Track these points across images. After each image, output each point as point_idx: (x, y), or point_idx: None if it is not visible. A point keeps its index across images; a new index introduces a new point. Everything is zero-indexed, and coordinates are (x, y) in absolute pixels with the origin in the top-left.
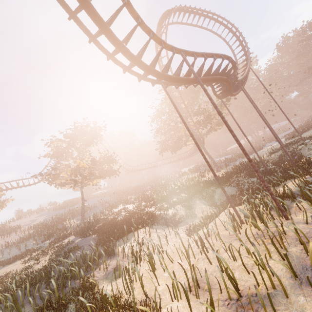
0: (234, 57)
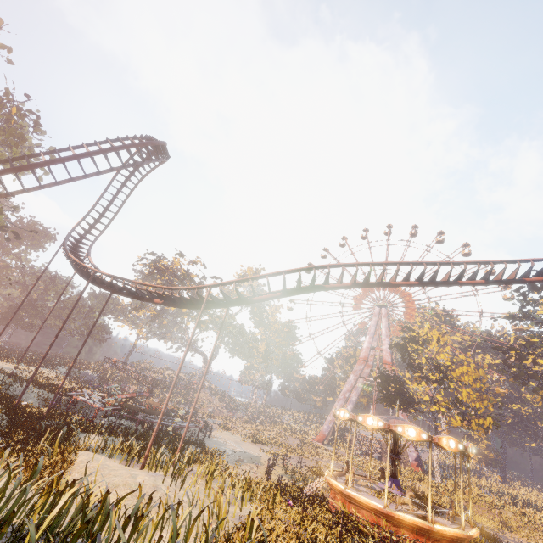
0: (83, 218)
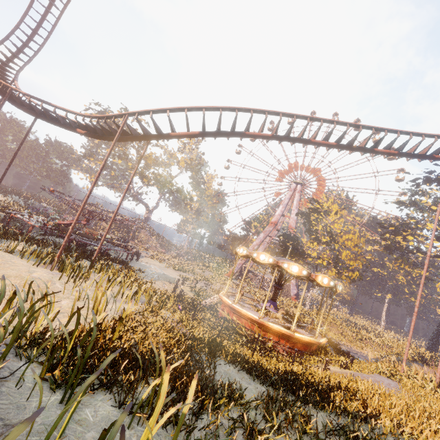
0: (6, 37)
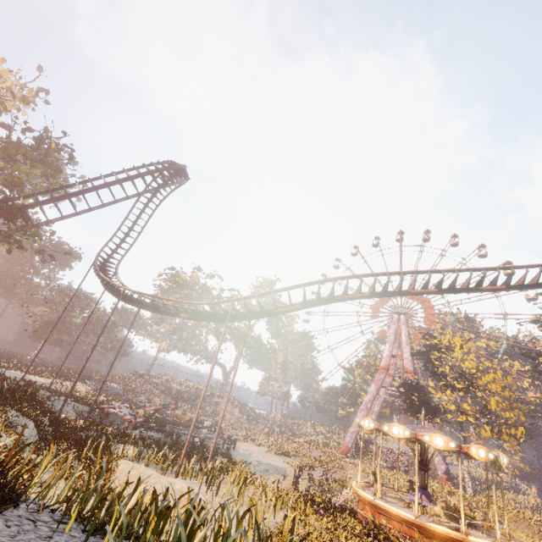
0: (110, 239)
